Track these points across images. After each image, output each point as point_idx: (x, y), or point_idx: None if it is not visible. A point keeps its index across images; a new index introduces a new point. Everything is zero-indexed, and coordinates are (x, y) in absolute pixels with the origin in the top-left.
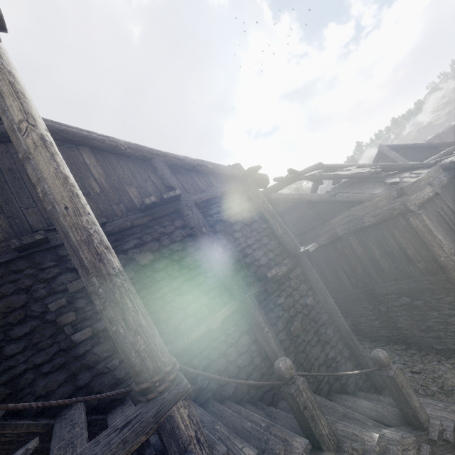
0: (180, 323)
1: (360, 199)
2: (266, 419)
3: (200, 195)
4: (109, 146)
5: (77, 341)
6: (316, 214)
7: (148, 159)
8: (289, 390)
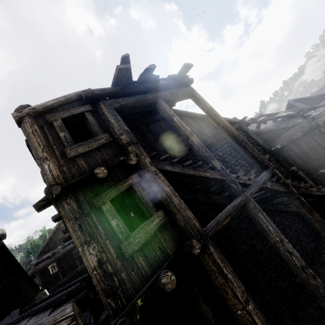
0: None
1: (293, 125)
2: None
3: None
4: (194, 116)
5: None
6: (268, 137)
7: (206, 119)
8: (297, 174)
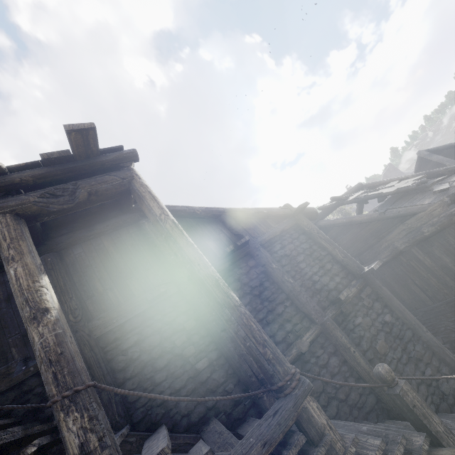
0: None
1: (412, 211)
2: (378, 426)
3: (263, 237)
4: (189, 213)
5: (200, 369)
6: (369, 233)
7: (217, 216)
8: (394, 391)
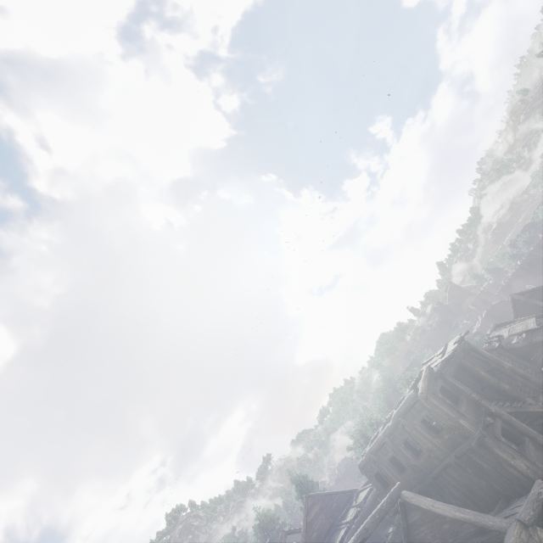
0: None
1: None
2: None
3: None
4: None
5: None
6: (525, 353)
7: (469, 354)
8: None
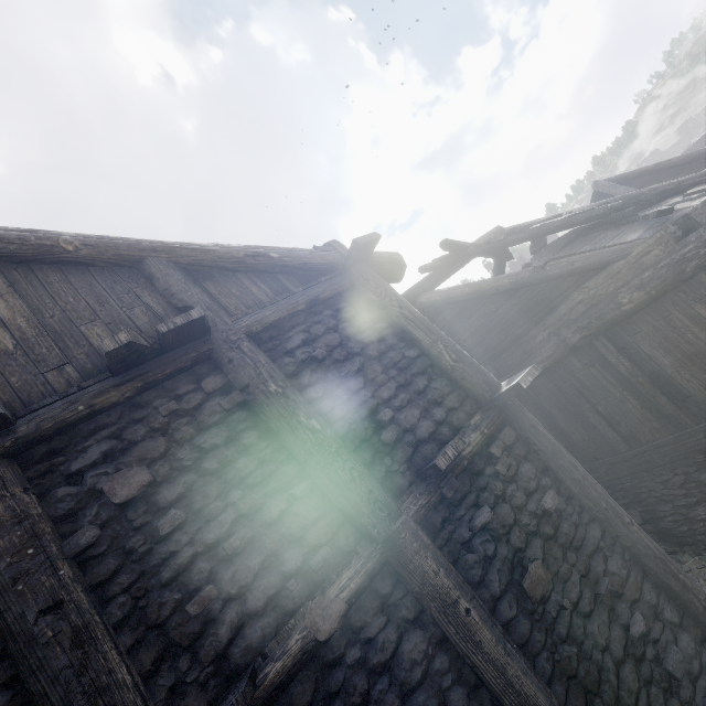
0: (230, 643)
1: (600, 260)
2: None
3: (258, 315)
4: (38, 249)
5: None
6: (513, 313)
7: (135, 262)
8: None
